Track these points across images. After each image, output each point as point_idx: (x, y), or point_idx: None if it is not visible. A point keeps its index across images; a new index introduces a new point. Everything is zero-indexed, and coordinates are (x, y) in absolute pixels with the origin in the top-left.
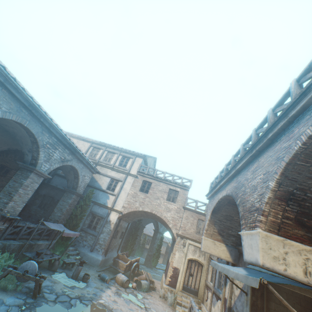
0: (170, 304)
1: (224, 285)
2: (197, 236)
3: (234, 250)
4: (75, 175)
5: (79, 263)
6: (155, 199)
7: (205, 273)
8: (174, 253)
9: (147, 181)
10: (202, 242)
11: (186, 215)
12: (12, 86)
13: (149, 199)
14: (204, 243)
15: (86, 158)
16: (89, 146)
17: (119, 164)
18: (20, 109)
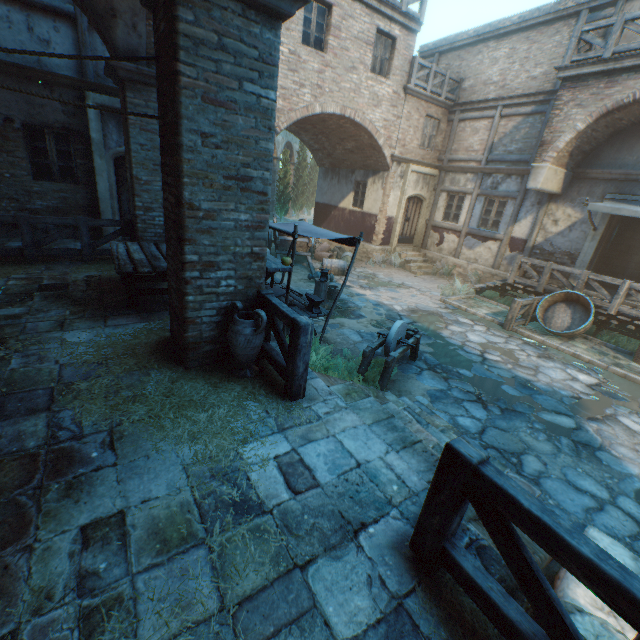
0: (397, 267)
1: (514, 224)
2: (421, 154)
3: (569, 176)
4: None
5: (322, 279)
6: (348, 73)
7: (426, 212)
8: (388, 195)
9: None
10: (541, 174)
11: (408, 111)
12: None
13: (333, 73)
14: (546, 176)
15: None
16: None
17: None
18: None
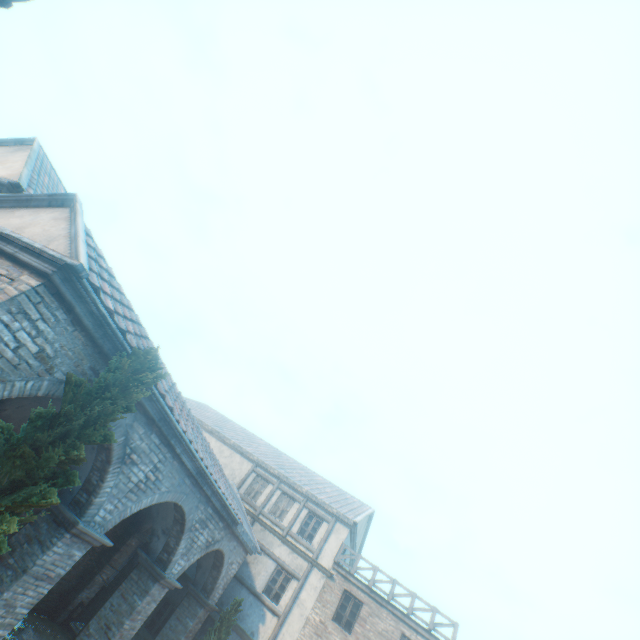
0: None
1: None
2: None
3: None
4: (216, 561)
5: None
6: None
7: None
8: None
9: (353, 593)
10: None
11: None
12: (187, 454)
13: None
14: None
15: (247, 531)
16: (249, 469)
17: (299, 528)
18: (183, 480)
